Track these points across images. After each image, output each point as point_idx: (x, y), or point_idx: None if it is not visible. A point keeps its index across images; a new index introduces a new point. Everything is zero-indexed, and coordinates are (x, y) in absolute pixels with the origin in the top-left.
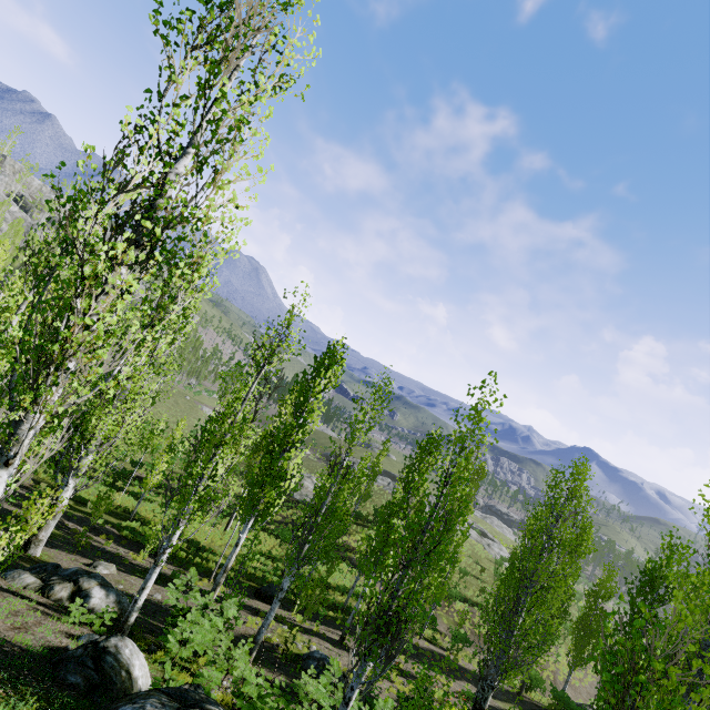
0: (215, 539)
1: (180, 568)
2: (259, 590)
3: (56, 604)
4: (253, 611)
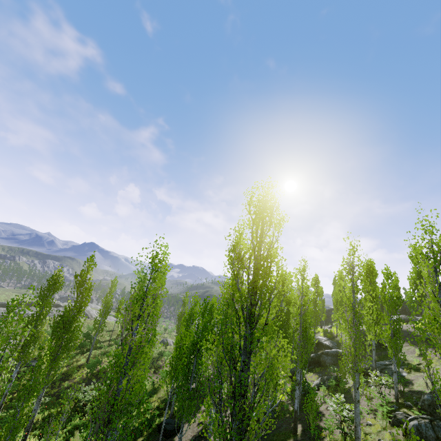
0: None
1: None
2: (170, 431)
3: None
4: (200, 439)
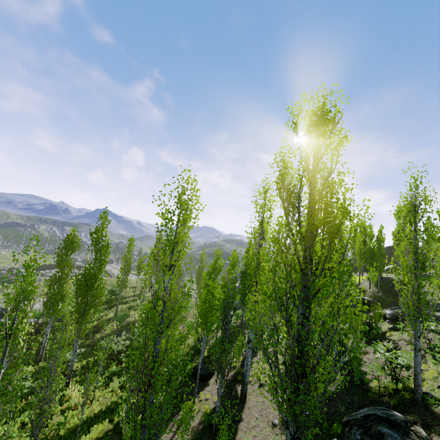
0: (95, 396)
1: (169, 425)
2: (204, 376)
3: (433, 436)
4: (235, 382)
